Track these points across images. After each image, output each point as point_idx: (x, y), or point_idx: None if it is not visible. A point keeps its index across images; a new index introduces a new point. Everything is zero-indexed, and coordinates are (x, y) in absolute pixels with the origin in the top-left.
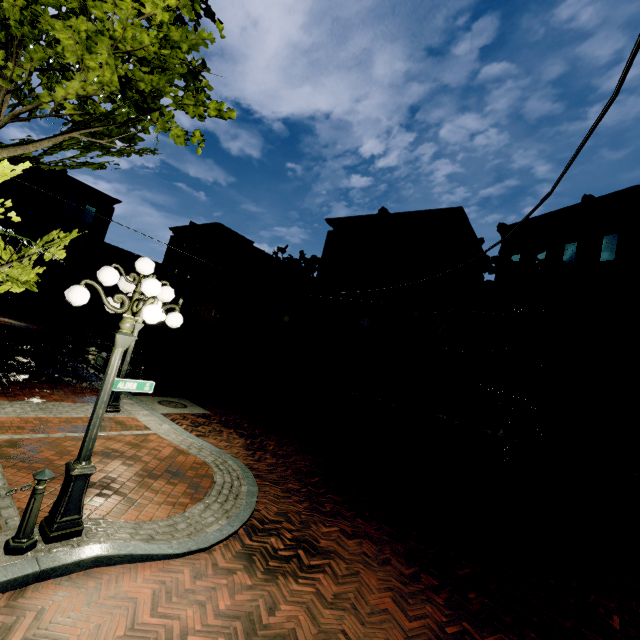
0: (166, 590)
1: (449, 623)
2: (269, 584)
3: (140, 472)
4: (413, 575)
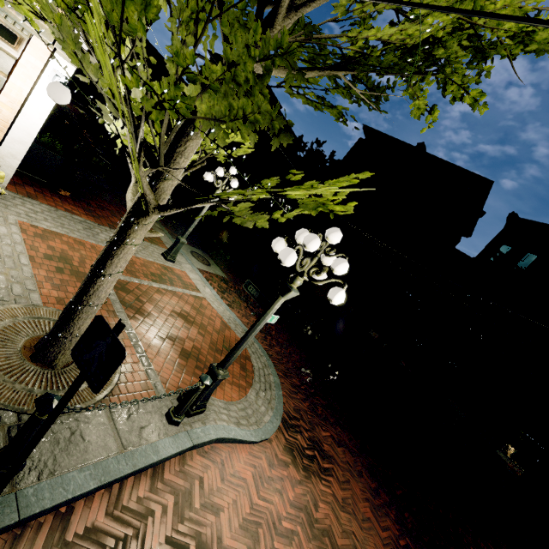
0: (258, 474)
1: (400, 536)
2: (308, 481)
3: (210, 344)
4: (375, 489)
